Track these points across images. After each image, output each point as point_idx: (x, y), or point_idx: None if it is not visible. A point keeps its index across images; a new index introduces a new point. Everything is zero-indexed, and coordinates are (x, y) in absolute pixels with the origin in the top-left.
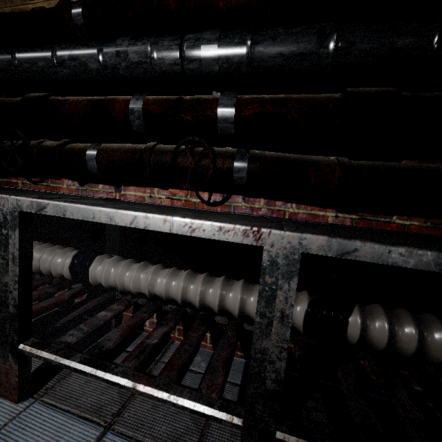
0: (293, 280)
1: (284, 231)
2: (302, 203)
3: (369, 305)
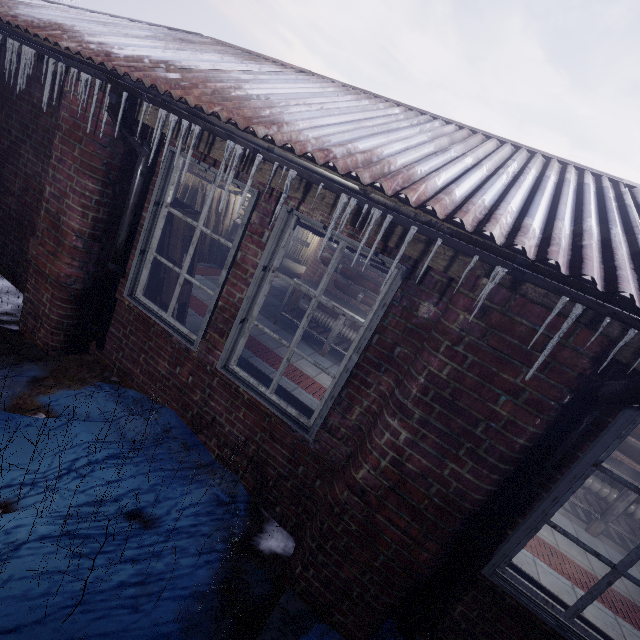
0: (636, 495)
1: (639, 485)
2: (629, 457)
3: (638, 504)
